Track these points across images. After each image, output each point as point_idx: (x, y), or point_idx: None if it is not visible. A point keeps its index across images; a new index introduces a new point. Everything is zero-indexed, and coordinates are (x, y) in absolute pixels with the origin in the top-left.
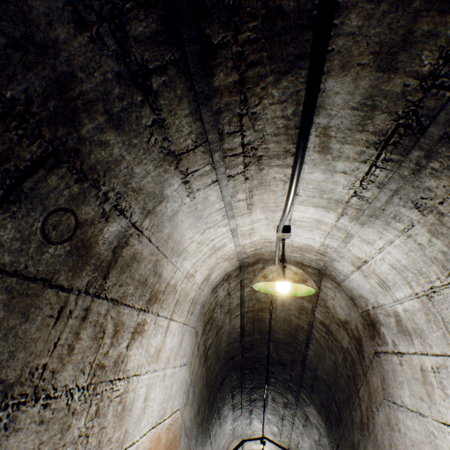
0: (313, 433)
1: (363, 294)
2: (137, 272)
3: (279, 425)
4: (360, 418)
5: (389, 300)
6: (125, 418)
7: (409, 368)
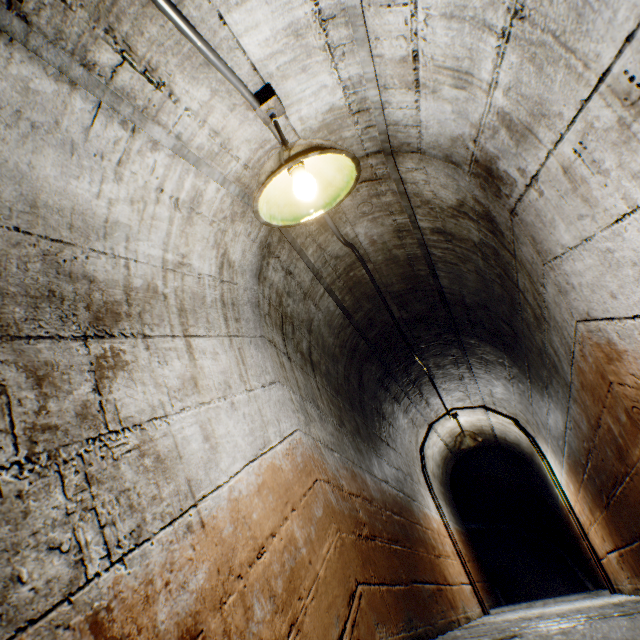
0: (500, 372)
1: (453, 132)
2: (6, 283)
3: (460, 388)
4: (532, 314)
5: (482, 101)
6: (174, 469)
7: (551, 187)
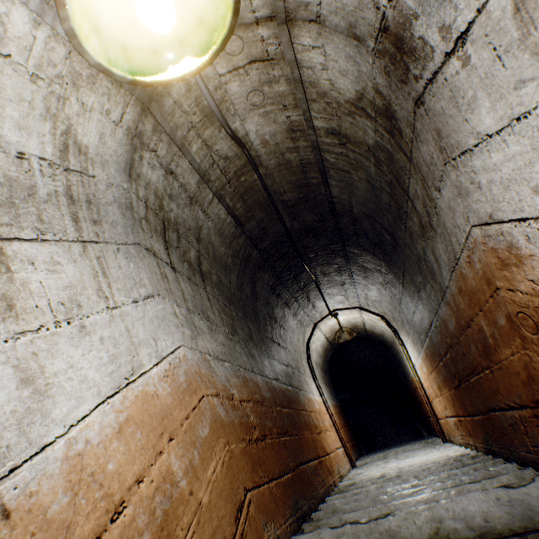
0: (376, 278)
1: None
2: None
3: (342, 292)
4: (419, 223)
5: None
6: None
7: (486, 46)
